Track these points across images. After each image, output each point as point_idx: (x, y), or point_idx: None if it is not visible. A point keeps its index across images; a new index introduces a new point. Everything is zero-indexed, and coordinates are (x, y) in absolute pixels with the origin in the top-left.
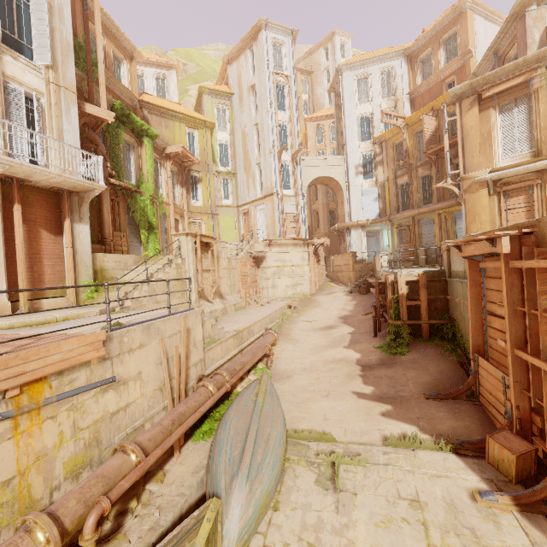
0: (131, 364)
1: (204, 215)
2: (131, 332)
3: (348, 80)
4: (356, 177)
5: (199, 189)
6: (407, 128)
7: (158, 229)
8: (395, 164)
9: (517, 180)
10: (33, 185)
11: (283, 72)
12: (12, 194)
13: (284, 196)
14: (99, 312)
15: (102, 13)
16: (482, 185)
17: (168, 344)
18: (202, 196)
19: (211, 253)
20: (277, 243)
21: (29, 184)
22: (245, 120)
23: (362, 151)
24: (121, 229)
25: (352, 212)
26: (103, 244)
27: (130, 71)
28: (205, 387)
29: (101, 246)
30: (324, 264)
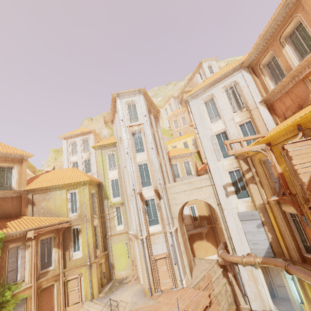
0: None
1: (82, 267)
2: None
3: (195, 107)
4: (227, 198)
5: (80, 239)
6: (270, 148)
7: None
8: (271, 185)
9: None
10: None
11: (138, 121)
12: None
13: (151, 235)
14: None
15: None
16: None
17: None
18: (81, 246)
19: None
20: None
21: None
22: (122, 162)
23: (227, 168)
24: None
25: (233, 240)
26: None
27: (20, 170)
28: None
29: None
30: (222, 286)
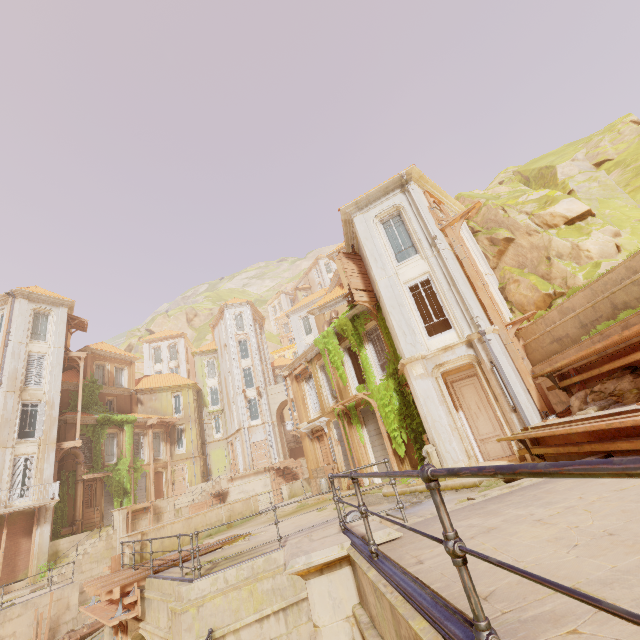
0: (10, 627)
1: (187, 460)
2: (13, 608)
3: (294, 321)
4: None
5: (184, 438)
6: None
7: (132, 492)
8: None
9: (320, 429)
10: (19, 511)
11: (244, 330)
12: (4, 523)
13: (252, 426)
14: (30, 591)
15: (107, 352)
16: (305, 434)
17: (42, 611)
18: (186, 443)
19: (153, 512)
20: (239, 476)
21: (17, 511)
22: (225, 368)
23: None
24: (97, 504)
25: None
26: (72, 525)
27: (129, 372)
28: (63, 638)
29: (70, 528)
30: None
